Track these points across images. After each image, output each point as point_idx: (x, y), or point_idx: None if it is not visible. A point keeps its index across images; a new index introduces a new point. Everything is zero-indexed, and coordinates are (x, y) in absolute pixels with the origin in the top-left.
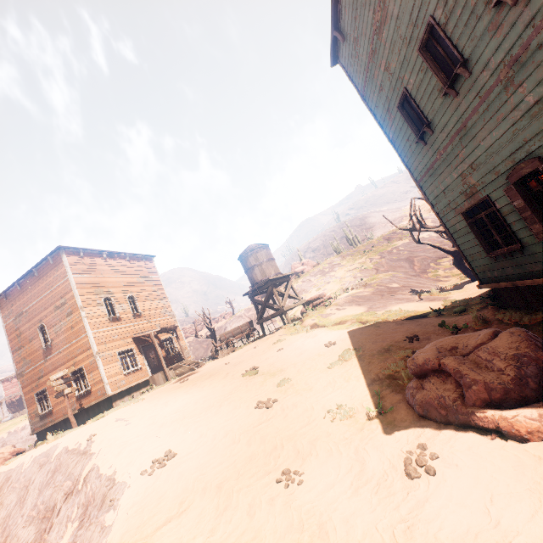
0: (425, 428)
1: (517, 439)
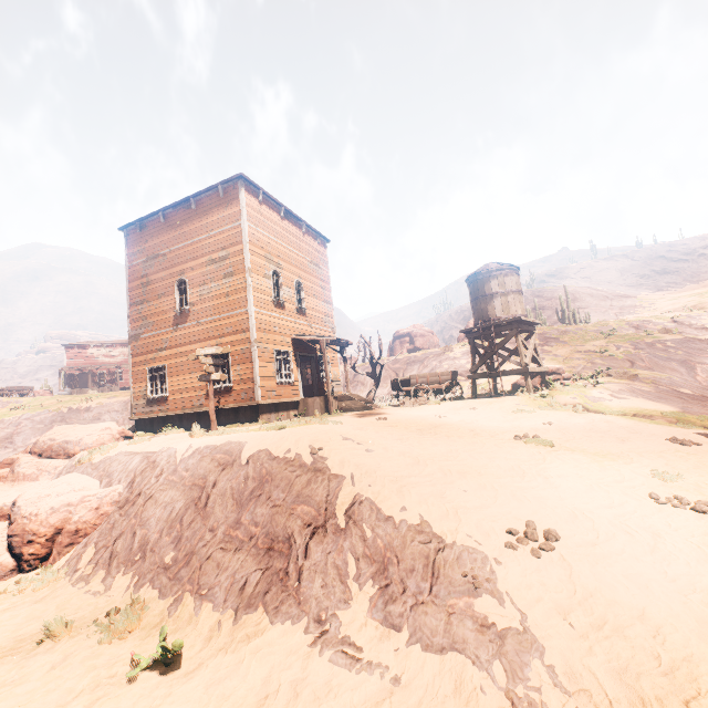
0: None
1: None
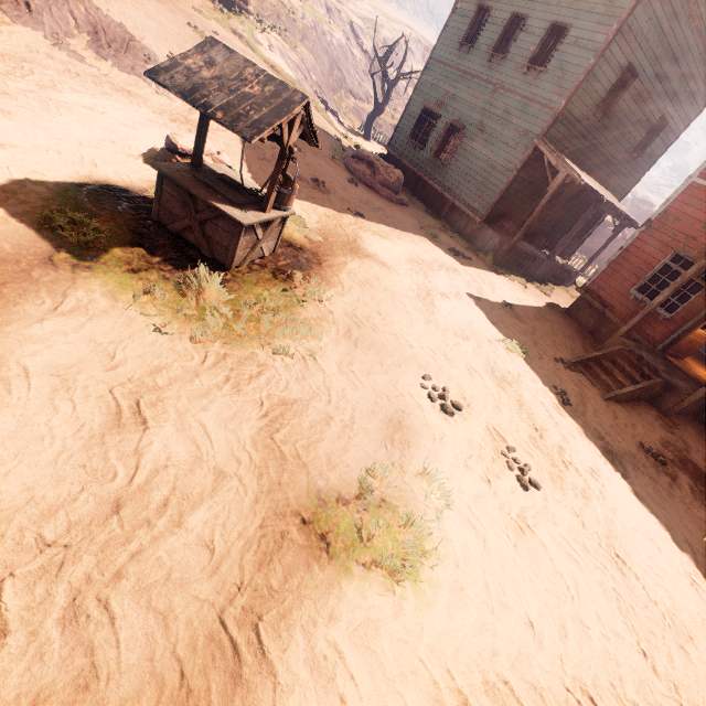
0: (352, 177)
1: (381, 196)
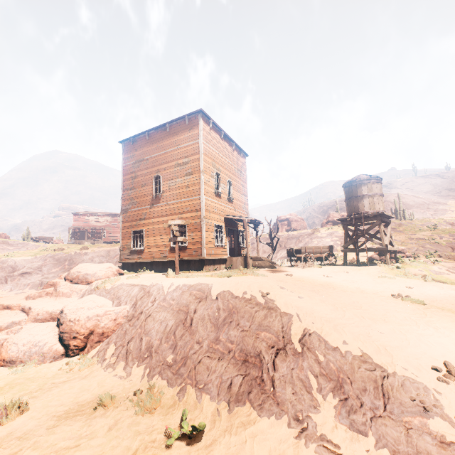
0: None
1: None
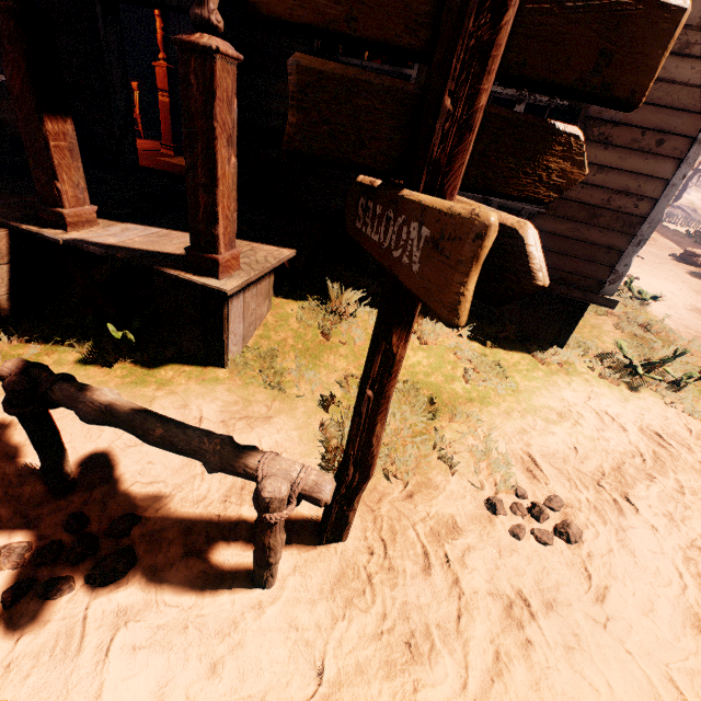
0: None
1: None
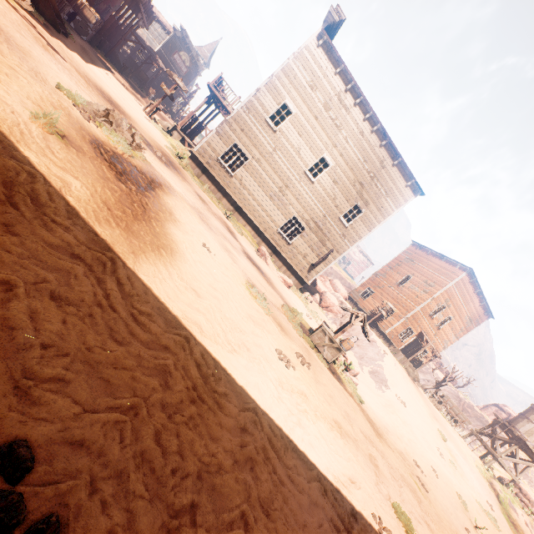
0: None
1: None
